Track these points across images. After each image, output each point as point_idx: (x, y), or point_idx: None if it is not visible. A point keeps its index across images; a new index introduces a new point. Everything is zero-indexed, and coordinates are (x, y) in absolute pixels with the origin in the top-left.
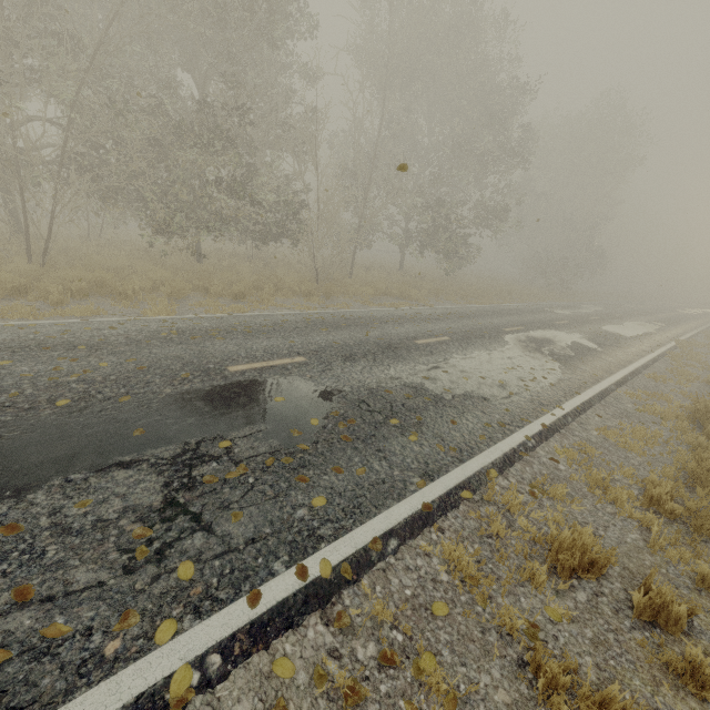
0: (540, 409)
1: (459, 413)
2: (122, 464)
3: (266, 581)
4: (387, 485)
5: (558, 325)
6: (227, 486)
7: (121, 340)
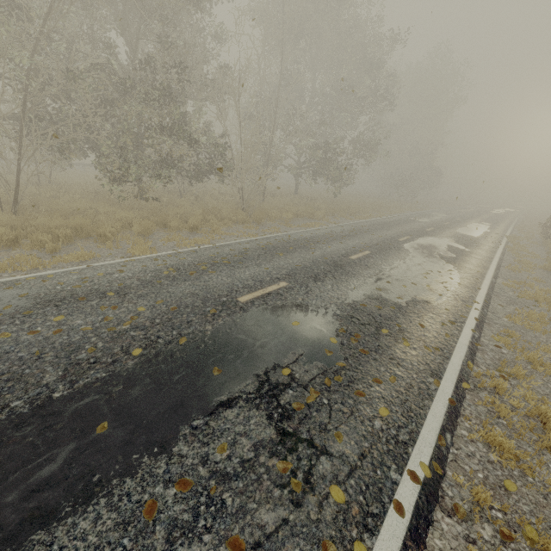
0: (465, 306)
1: (420, 317)
2: (224, 404)
3: (395, 490)
4: (416, 388)
5: (429, 232)
6: (313, 410)
7: (136, 282)
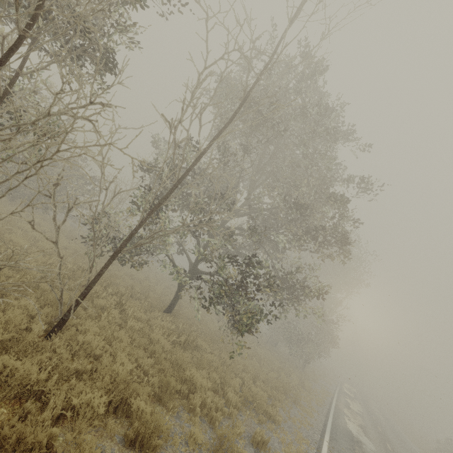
0: None
1: None
2: None
3: None
4: None
5: None
6: None
7: None
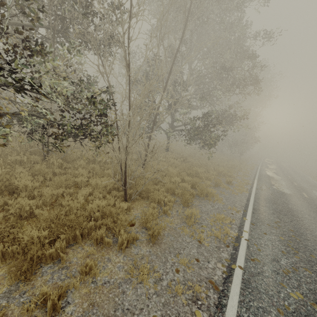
0: None
1: None
2: None
3: None
4: None
5: None
6: None
7: None
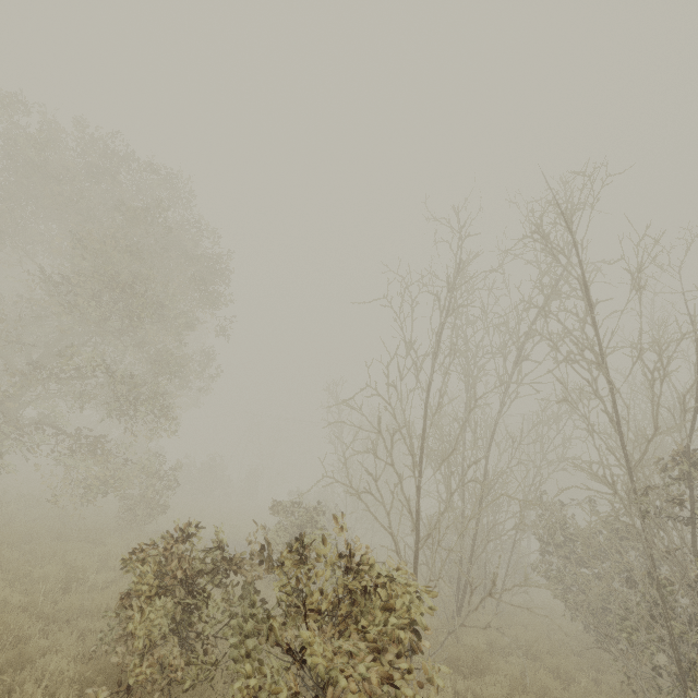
0: None
1: None
2: None
3: None
4: None
5: None
6: None
7: None
